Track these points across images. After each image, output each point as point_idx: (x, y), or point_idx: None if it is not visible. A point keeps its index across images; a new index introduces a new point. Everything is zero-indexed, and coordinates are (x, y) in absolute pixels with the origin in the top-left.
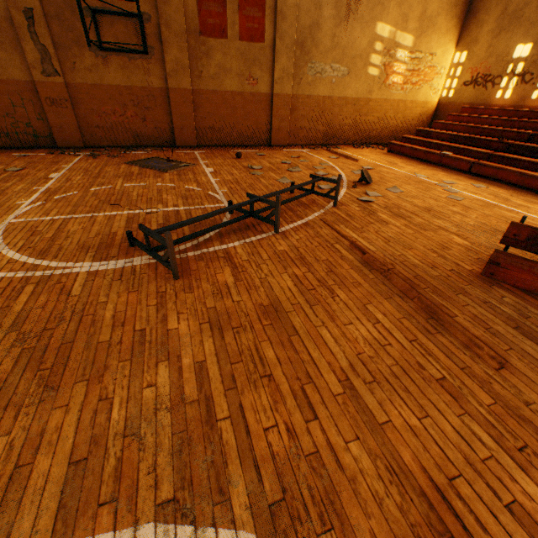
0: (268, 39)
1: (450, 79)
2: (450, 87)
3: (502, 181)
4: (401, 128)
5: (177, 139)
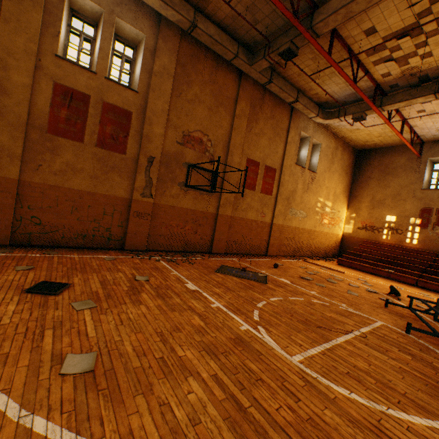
0: (273, 194)
1: (348, 224)
2: (349, 228)
3: None
4: (328, 247)
5: (214, 247)
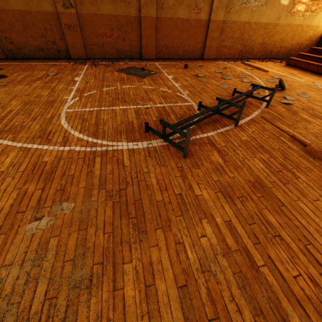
0: None
1: None
2: None
3: None
4: (295, 46)
5: (143, 53)
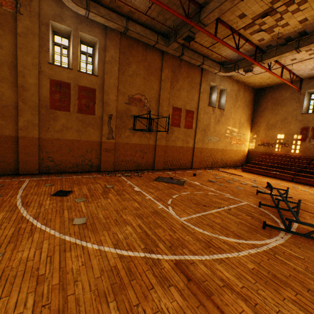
0: (193, 128)
1: (251, 143)
2: (252, 145)
3: (309, 185)
4: (237, 160)
5: (155, 166)
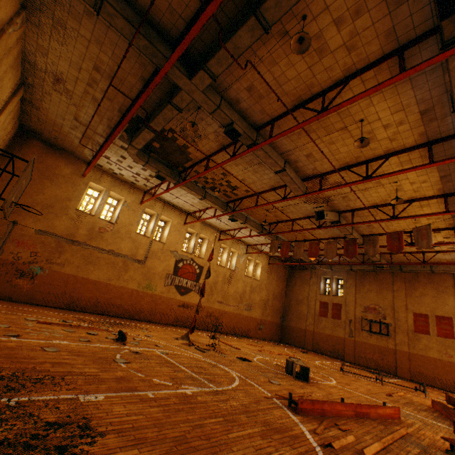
0: None
1: None
2: None
3: None
4: None
5: (397, 371)
